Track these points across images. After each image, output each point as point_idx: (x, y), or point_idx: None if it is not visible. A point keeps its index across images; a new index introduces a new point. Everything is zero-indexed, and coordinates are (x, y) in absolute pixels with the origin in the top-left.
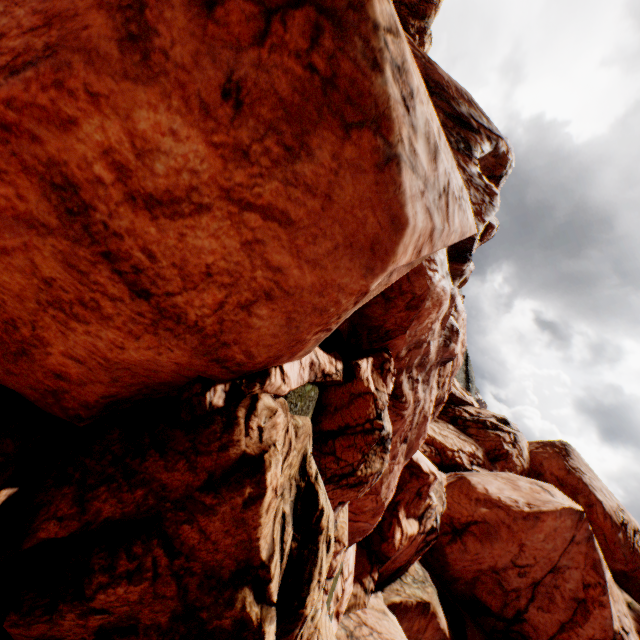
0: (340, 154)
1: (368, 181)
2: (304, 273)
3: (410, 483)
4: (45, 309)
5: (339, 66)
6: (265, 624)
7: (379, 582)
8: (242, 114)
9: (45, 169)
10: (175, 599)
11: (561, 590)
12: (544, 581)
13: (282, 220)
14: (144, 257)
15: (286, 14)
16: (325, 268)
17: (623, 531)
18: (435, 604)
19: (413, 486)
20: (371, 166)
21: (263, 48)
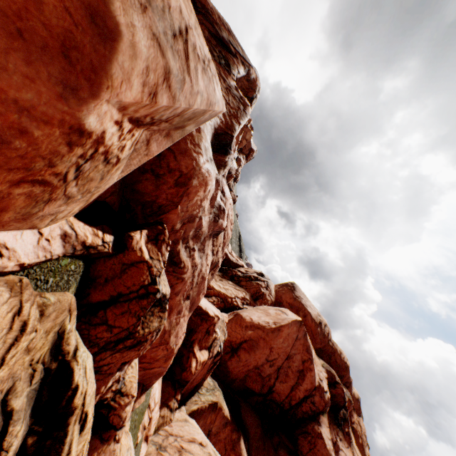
0: None
1: None
2: None
3: (201, 326)
4: None
5: None
6: None
7: (183, 399)
8: None
9: None
10: None
11: (292, 368)
12: (283, 365)
13: None
14: None
15: None
16: None
17: (320, 326)
18: (221, 401)
19: (204, 327)
20: None
21: None
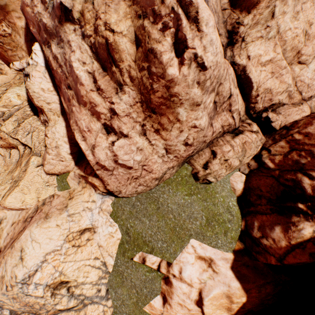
0: None
1: None
2: None
3: None
4: None
5: None
6: None
7: None
8: None
9: None
10: None
11: None
12: None
13: None
14: None
15: None
16: None
17: None
18: None
19: None
20: None
21: None
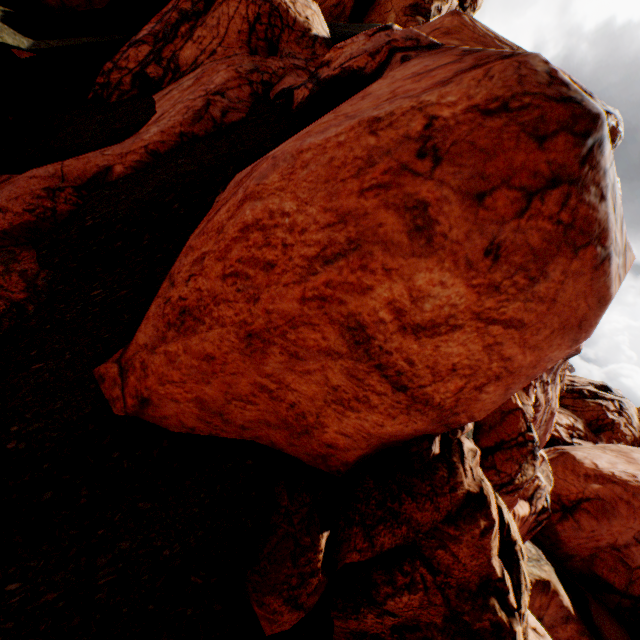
0: (567, 269)
1: (584, 279)
2: (525, 356)
3: None
4: (328, 405)
5: (577, 212)
6: (513, 625)
7: None
8: (497, 263)
9: (344, 319)
10: (442, 605)
11: None
12: None
13: (517, 325)
14: (405, 364)
15: (544, 193)
16: (541, 348)
17: None
18: (555, 582)
19: None
20: (588, 269)
21: (521, 218)
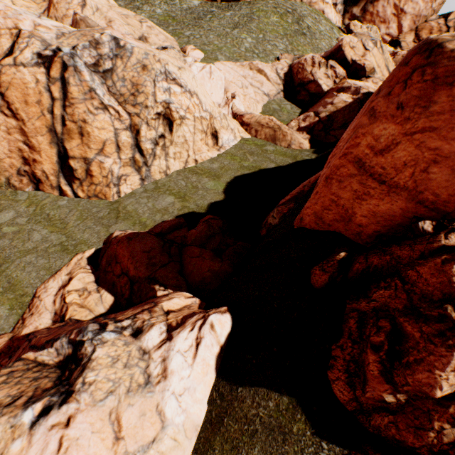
0: (450, 94)
1: None
2: (451, 145)
3: None
4: (354, 201)
5: (436, 73)
6: None
7: None
8: (403, 110)
9: (353, 159)
10: (405, 300)
11: None
12: None
13: (429, 130)
14: (381, 170)
15: (410, 77)
16: None
17: None
18: None
19: None
20: None
21: (405, 90)
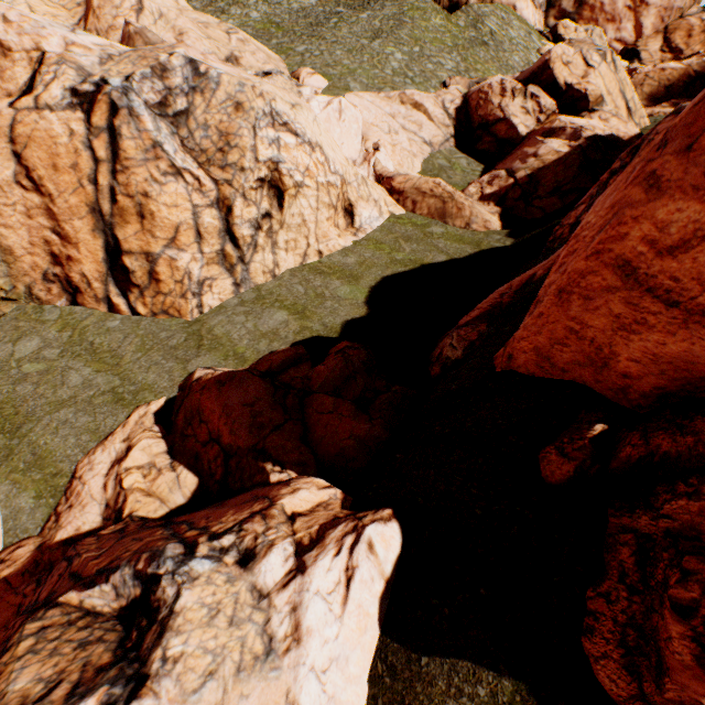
0: None
1: None
2: None
3: None
4: (615, 333)
5: None
6: None
7: None
8: None
9: (613, 262)
10: None
11: None
12: None
13: None
14: (670, 282)
15: None
16: None
17: None
18: None
19: None
20: None
21: None
